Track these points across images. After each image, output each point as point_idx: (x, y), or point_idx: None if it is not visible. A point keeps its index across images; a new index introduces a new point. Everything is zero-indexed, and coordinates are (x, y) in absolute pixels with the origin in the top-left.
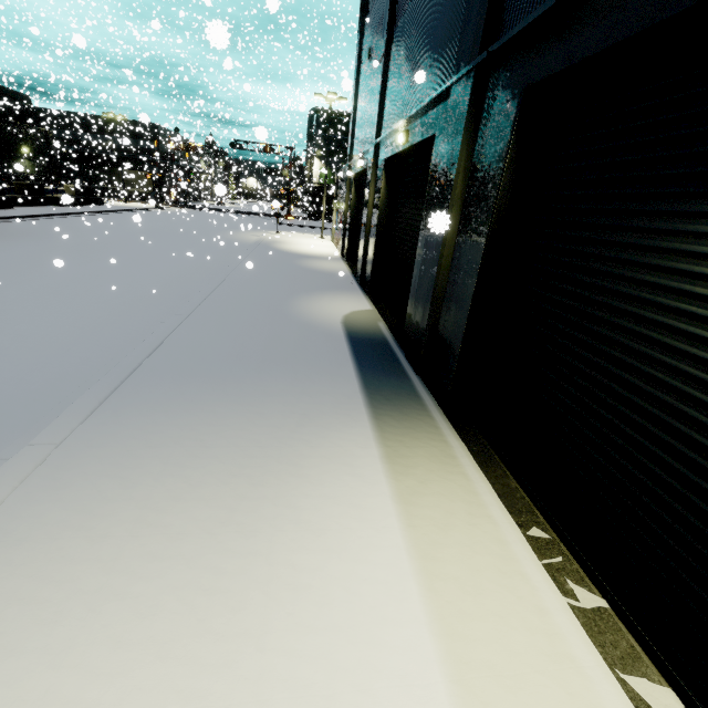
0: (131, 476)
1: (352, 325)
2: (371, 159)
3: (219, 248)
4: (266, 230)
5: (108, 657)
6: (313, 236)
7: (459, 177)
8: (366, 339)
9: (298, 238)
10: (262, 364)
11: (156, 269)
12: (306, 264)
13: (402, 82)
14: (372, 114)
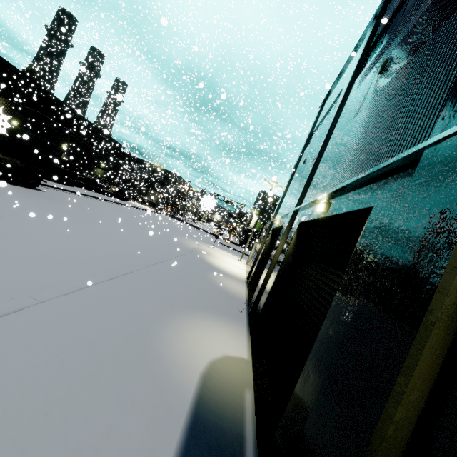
0: None
1: (210, 386)
2: (288, 220)
3: (165, 244)
4: (207, 243)
5: None
6: (235, 257)
7: (456, 275)
8: (215, 431)
9: (223, 255)
10: None
11: (100, 244)
12: (215, 278)
13: (329, 170)
14: (297, 193)
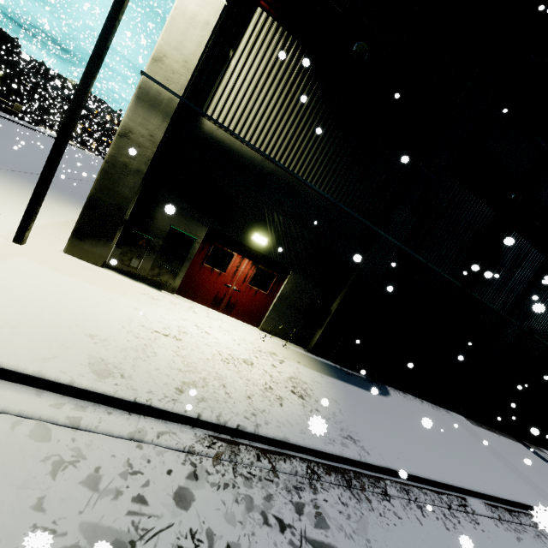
0: (15, 180)
1: None
2: None
3: None
4: None
5: (3, 186)
6: None
7: None
8: None
9: None
10: (76, 195)
11: None
12: None
13: None
14: None
